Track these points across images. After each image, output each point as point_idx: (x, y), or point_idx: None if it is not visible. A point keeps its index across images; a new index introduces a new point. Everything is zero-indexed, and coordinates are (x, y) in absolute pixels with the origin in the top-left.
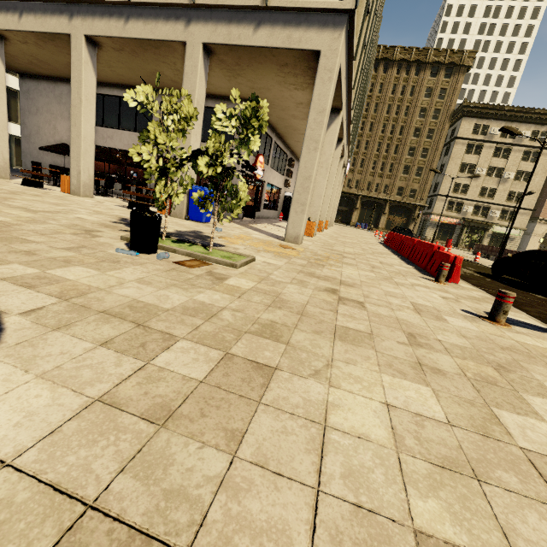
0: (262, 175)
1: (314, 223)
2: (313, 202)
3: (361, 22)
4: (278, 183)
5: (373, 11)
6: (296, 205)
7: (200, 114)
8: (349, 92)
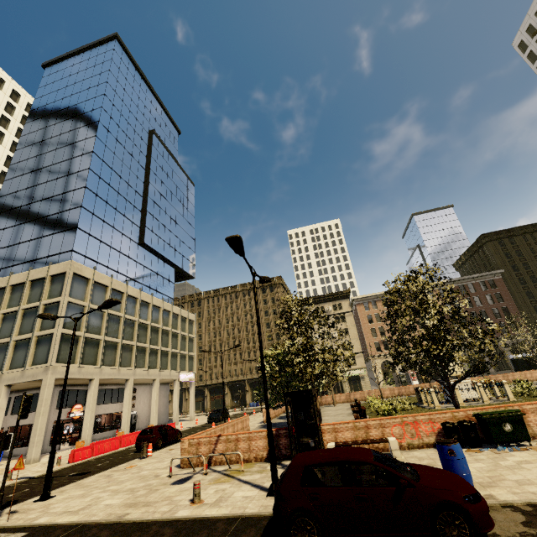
0: (83, 414)
1: (80, 442)
2: (84, 429)
3: (79, 354)
4: (115, 409)
5: (121, 328)
6: (31, 444)
7: (2, 412)
8: (102, 368)
